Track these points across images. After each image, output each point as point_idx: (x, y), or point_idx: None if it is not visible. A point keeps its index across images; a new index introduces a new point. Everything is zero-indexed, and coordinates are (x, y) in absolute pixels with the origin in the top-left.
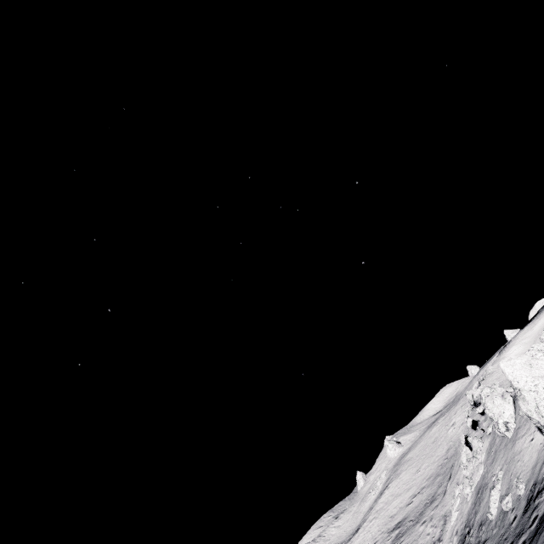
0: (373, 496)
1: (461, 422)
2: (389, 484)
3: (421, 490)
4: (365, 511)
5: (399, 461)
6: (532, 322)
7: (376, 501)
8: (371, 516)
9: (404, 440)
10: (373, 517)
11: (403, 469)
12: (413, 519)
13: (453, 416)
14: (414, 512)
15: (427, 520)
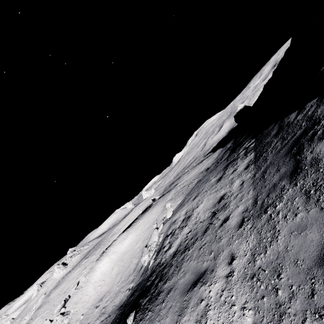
0: (25, 322)
1: None
2: None
3: None
4: None
5: (51, 293)
6: (129, 230)
7: None
8: None
9: (70, 261)
10: None
11: (40, 313)
12: None
13: (83, 271)
14: None
15: None
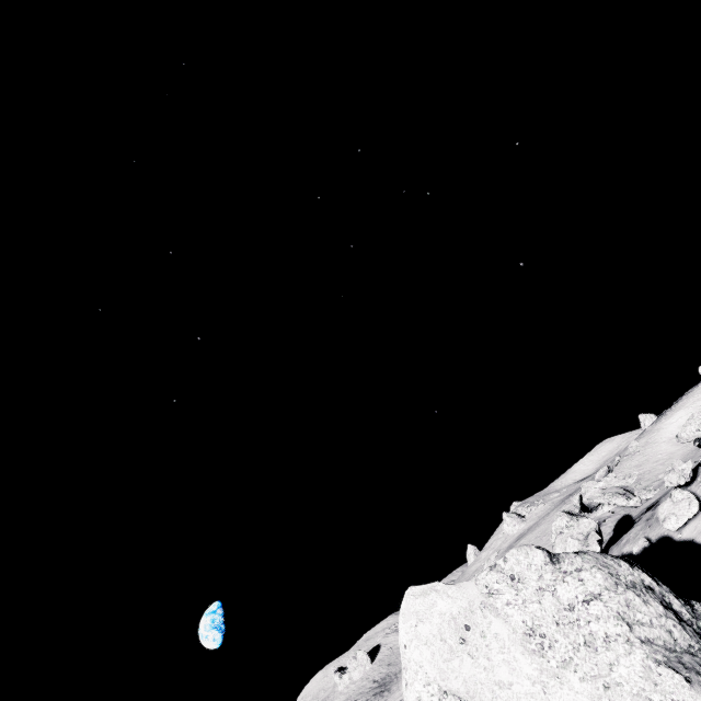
0: None
1: None
2: None
3: None
4: None
5: (513, 545)
6: None
7: None
8: None
9: (529, 513)
10: None
11: None
12: None
13: None
14: None
15: None
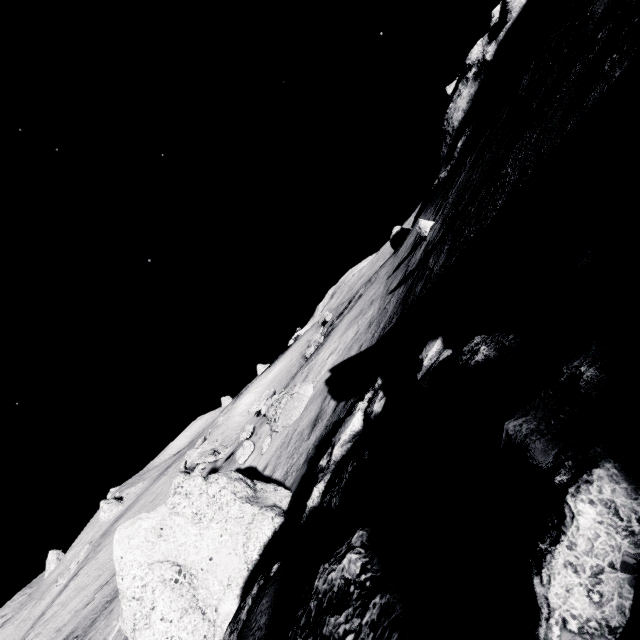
0: (58, 588)
1: None
2: (81, 569)
3: (111, 579)
4: (37, 615)
5: (109, 529)
6: (270, 369)
7: (53, 602)
8: (33, 632)
9: (128, 494)
10: (36, 634)
11: (106, 544)
12: (80, 635)
13: None
14: (87, 621)
15: (92, 638)
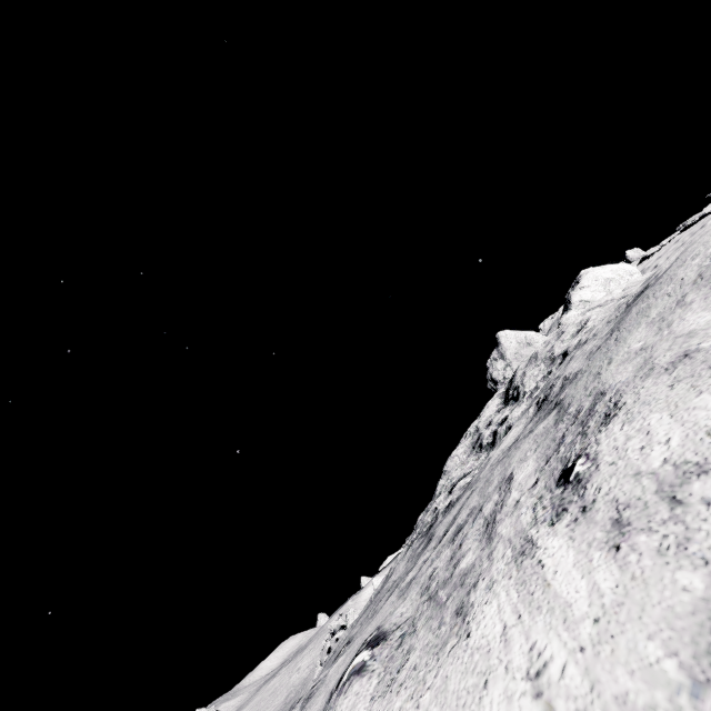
0: None
1: (307, 664)
2: None
3: None
4: None
5: None
6: (385, 569)
7: None
8: None
9: (226, 707)
10: None
11: None
12: None
13: (300, 661)
14: None
15: None
